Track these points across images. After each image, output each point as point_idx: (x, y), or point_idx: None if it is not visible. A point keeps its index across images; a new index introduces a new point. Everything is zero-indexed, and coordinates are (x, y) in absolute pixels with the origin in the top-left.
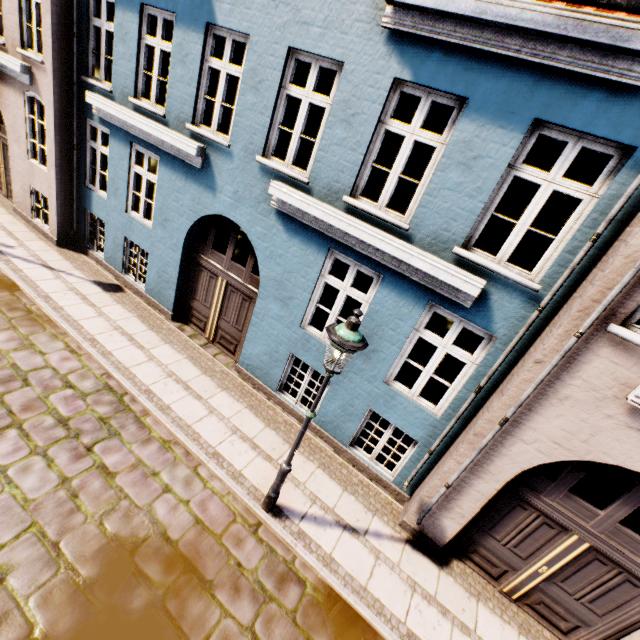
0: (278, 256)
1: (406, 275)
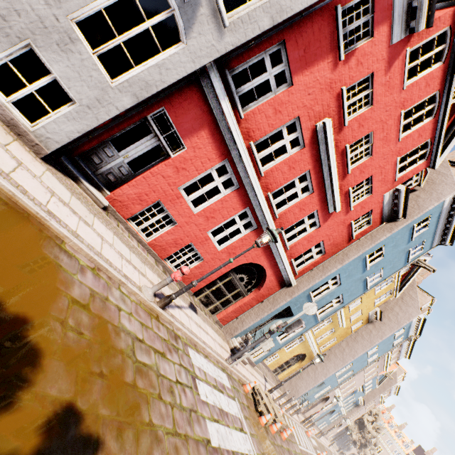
0: (335, 412)
1: (341, 412)
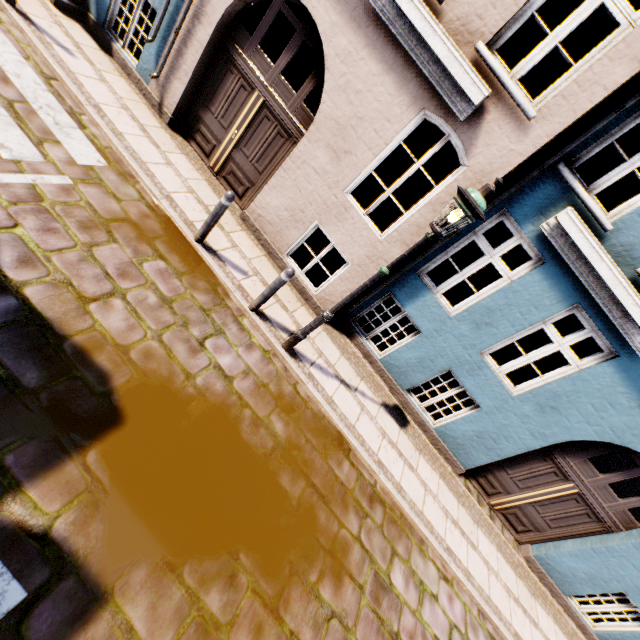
0: None
1: None
